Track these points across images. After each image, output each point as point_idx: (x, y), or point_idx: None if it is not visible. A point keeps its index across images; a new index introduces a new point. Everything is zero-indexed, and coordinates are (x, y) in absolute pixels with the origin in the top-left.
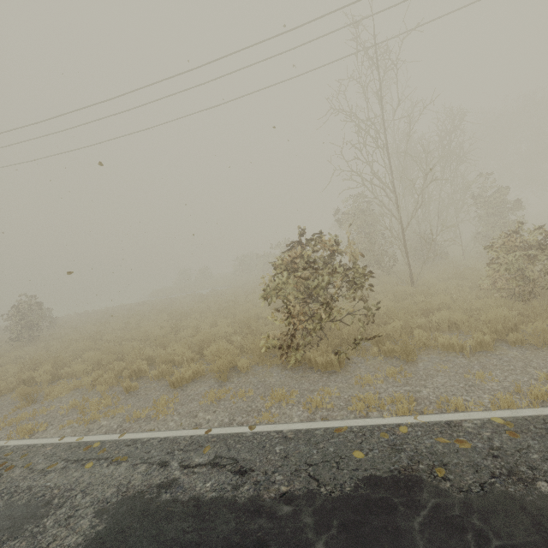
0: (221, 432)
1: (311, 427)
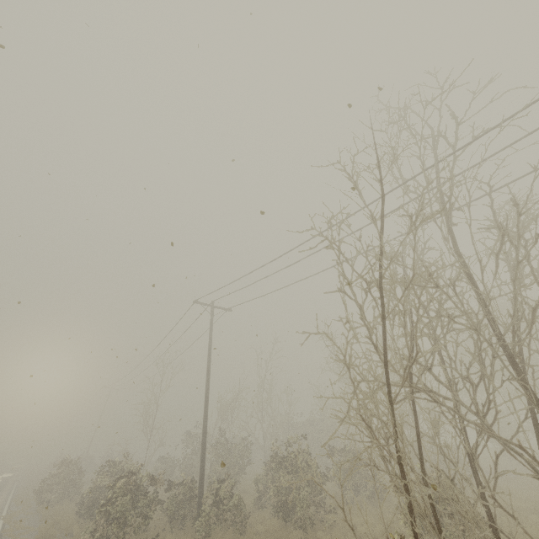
0: (5, 509)
1: (3, 513)
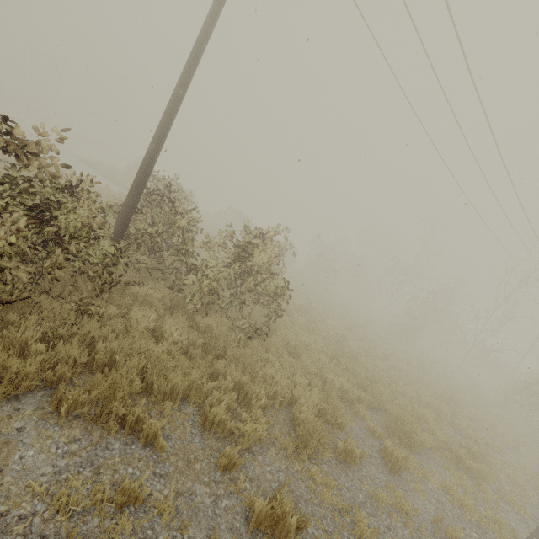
0: None
1: None
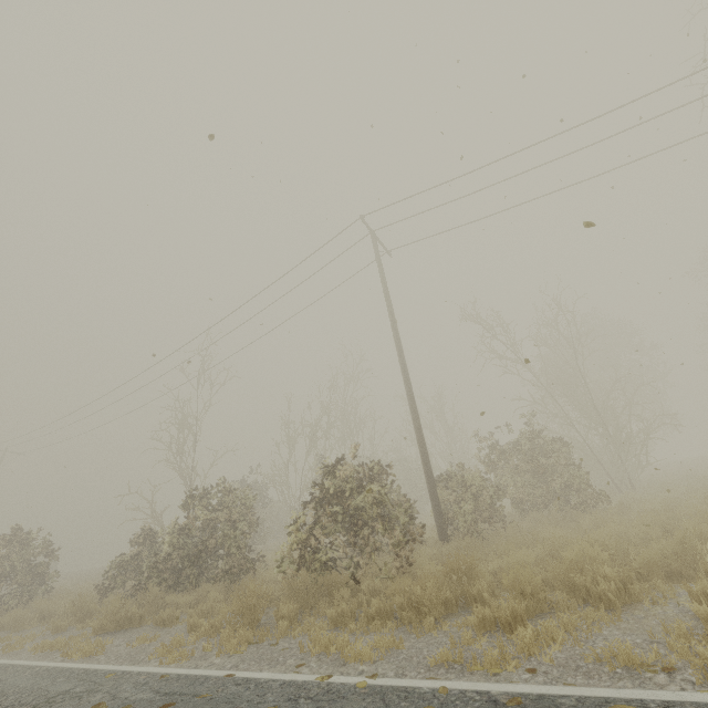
0: None
1: None
